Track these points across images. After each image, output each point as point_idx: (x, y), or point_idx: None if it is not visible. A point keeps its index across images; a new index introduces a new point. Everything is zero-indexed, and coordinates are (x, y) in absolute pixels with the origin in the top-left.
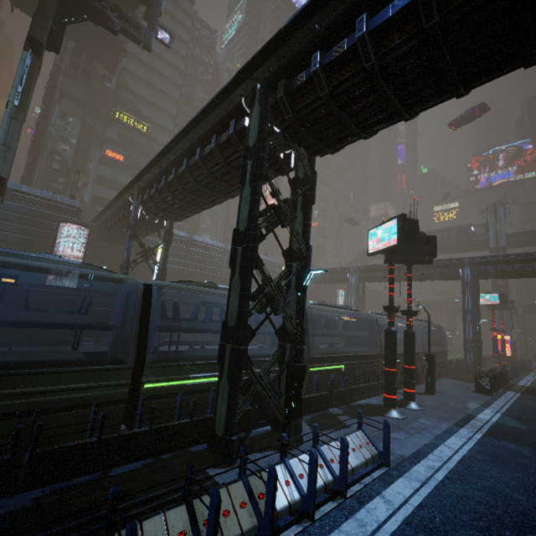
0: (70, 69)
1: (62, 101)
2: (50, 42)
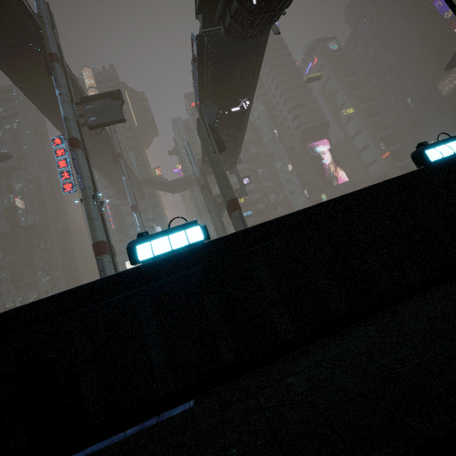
0: (201, 199)
1: (208, 217)
2: (223, 232)
